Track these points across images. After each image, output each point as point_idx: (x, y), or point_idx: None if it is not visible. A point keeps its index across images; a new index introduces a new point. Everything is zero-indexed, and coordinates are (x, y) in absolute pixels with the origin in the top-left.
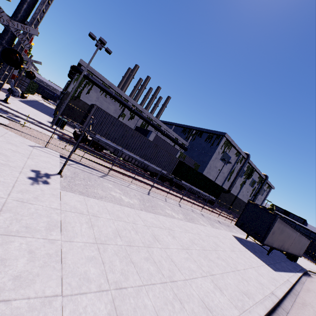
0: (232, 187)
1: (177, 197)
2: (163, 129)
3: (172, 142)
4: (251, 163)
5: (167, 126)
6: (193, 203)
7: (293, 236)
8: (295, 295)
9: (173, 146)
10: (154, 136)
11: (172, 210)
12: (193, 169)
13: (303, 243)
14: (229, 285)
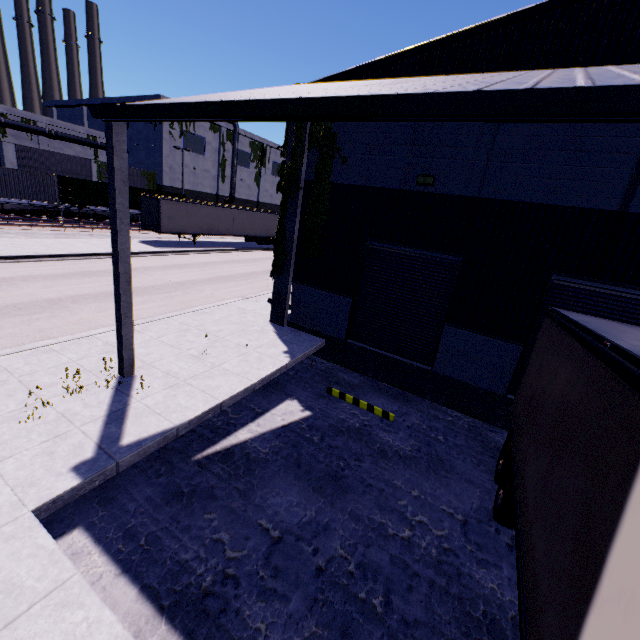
0: (234, 189)
1: (71, 228)
2: (45, 125)
3: (88, 148)
4: (251, 136)
5: (73, 111)
6: (92, 226)
7: (228, 216)
8: (159, 255)
9: (73, 156)
10: (13, 149)
11: (30, 238)
12: (98, 183)
13: (267, 220)
14: (20, 251)
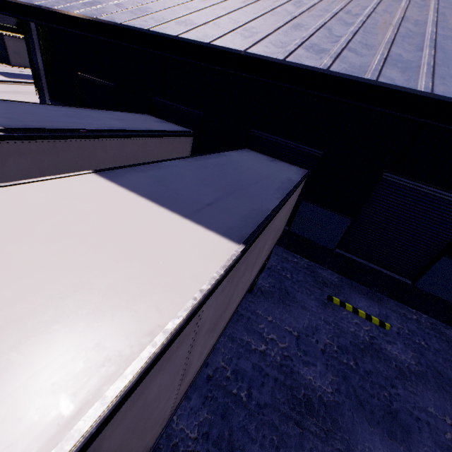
0: None
1: None
2: None
3: None
4: None
5: None
6: None
7: None
8: (6, 83)
9: None
10: None
11: None
12: None
13: None
14: None
